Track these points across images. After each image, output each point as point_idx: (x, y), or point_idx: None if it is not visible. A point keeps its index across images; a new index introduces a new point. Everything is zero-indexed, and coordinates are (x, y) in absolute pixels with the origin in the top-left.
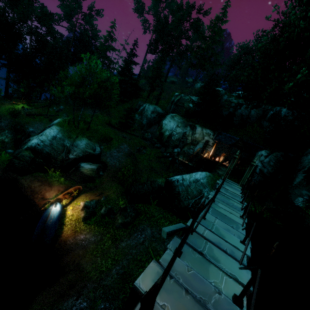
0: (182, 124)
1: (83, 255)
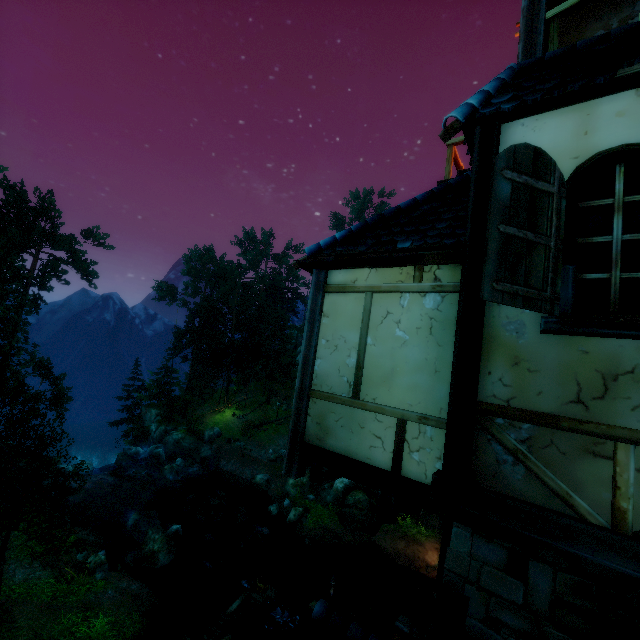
0: None
1: None
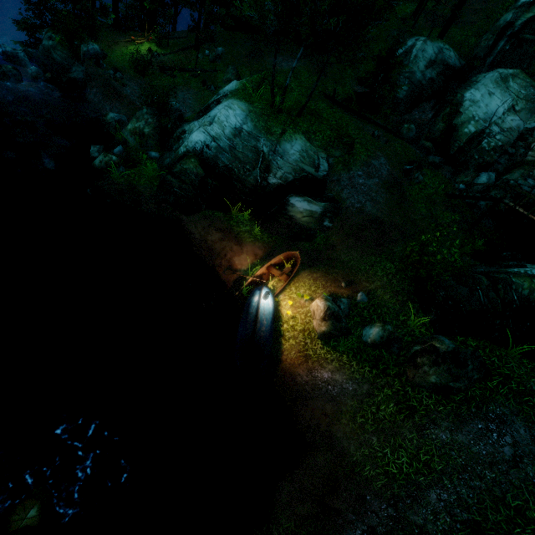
0: (530, 104)
1: (334, 416)
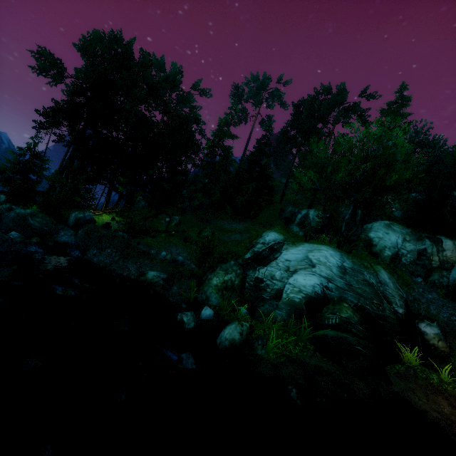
0: (412, 237)
1: None
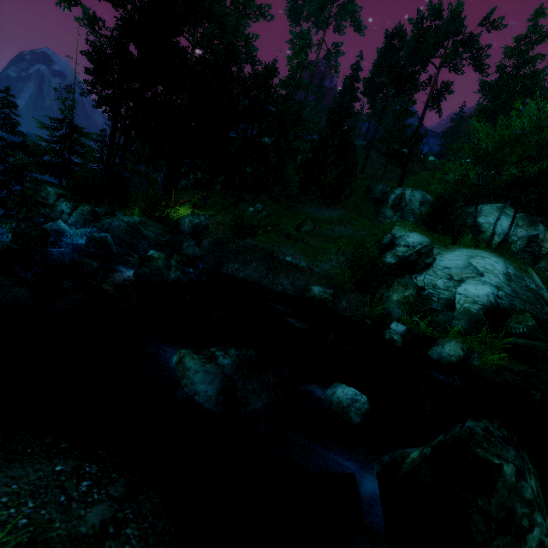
0: (525, 221)
1: None
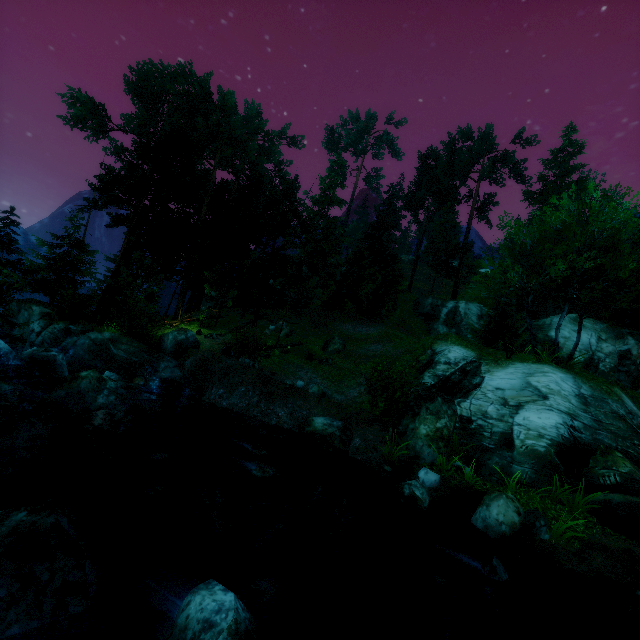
0: (609, 334)
1: None
